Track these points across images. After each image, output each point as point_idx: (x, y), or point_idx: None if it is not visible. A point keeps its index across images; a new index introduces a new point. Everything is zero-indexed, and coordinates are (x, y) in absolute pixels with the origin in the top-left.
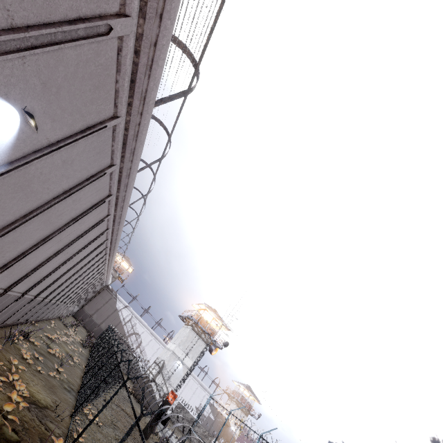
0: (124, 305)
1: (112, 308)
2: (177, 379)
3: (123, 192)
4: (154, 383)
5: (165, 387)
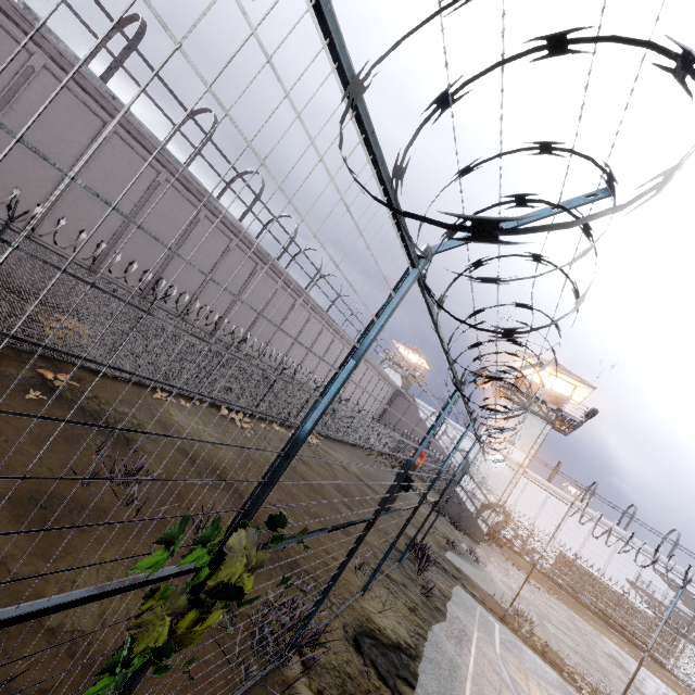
0: (430, 412)
1: (414, 418)
2: (501, 483)
3: (116, 113)
4: (459, 487)
5: (481, 495)
